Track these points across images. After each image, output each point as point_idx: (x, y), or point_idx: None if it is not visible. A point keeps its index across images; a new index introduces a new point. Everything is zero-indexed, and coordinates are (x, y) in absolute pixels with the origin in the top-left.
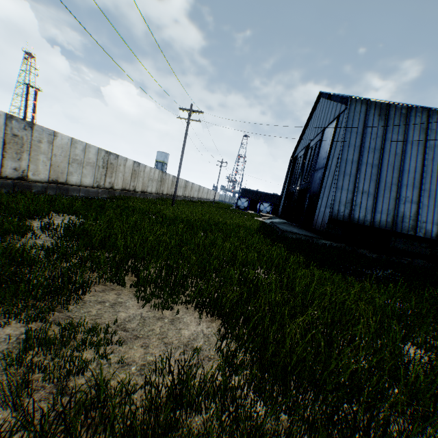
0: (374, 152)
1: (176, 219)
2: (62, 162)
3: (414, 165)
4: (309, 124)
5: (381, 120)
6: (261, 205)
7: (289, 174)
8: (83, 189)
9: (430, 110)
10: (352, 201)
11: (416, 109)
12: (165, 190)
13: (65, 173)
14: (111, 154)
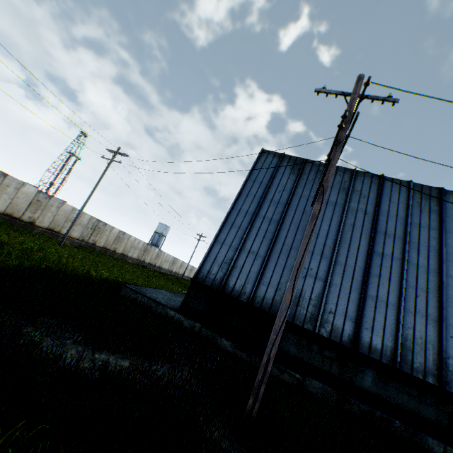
0: (277, 206)
1: None
2: None
3: (327, 228)
4: None
5: (294, 173)
6: None
7: None
8: None
9: (355, 170)
10: (232, 261)
11: (338, 167)
12: (101, 242)
13: None
14: None
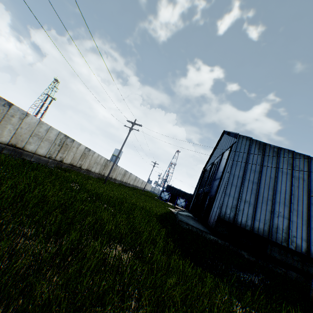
0: (255, 173)
1: (91, 191)
2: (25, 134)
3: (284, 188)
4: (216, 149)
5: (260, 152)
6: (178, 200)
7: (200, 180)
8: (36, 156)
9: (294, 152)
10: (237, 207)
11: (284, 150)
12: (106, 173)
13: (25, 141)
14: (69, 138)
